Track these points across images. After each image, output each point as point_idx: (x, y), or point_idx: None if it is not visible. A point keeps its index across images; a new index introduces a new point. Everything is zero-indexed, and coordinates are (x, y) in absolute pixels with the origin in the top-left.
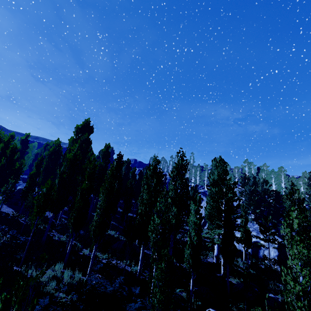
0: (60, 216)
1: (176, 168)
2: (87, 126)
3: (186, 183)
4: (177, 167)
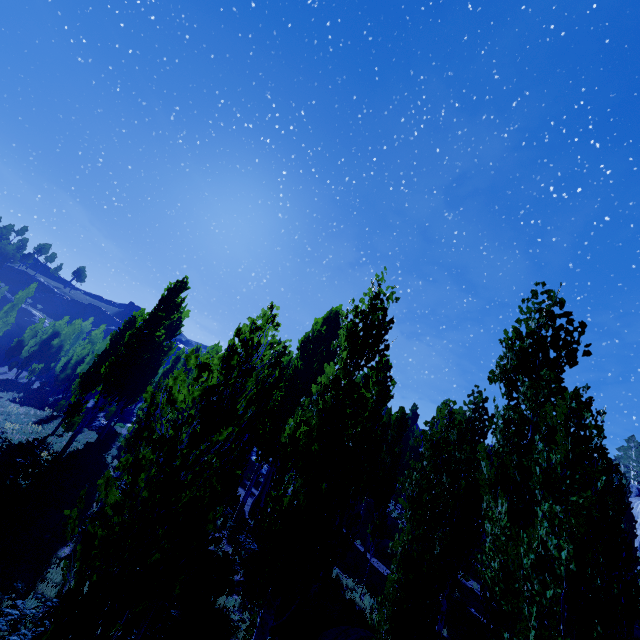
0: (242, 500)
1: (507, 342)
2: (333, 319)
3: (558, 392)
4: (512, 340)
